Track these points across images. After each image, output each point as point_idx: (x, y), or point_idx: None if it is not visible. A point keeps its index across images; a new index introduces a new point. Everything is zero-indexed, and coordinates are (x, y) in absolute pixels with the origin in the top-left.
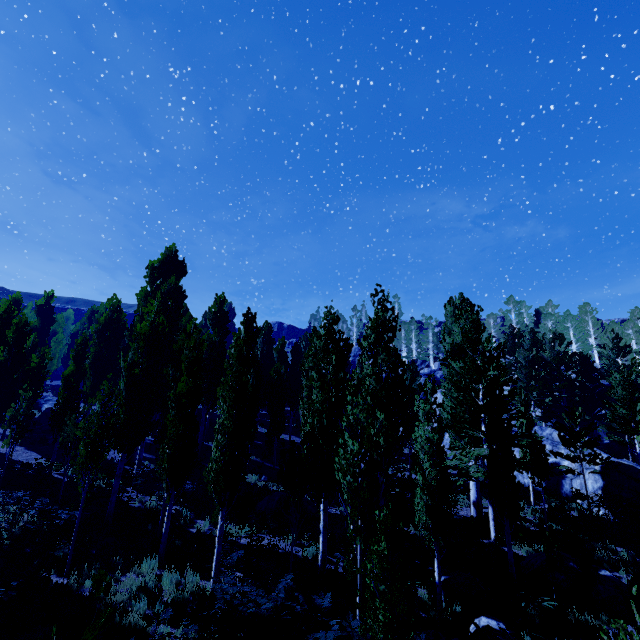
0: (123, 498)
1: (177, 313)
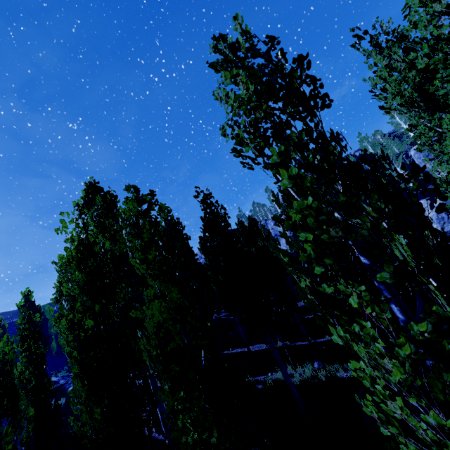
0: None
1: None
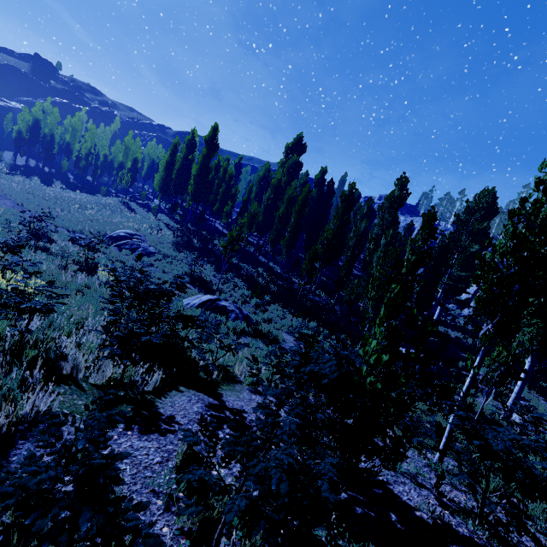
0: (257, 257)
1: (294, 176)
